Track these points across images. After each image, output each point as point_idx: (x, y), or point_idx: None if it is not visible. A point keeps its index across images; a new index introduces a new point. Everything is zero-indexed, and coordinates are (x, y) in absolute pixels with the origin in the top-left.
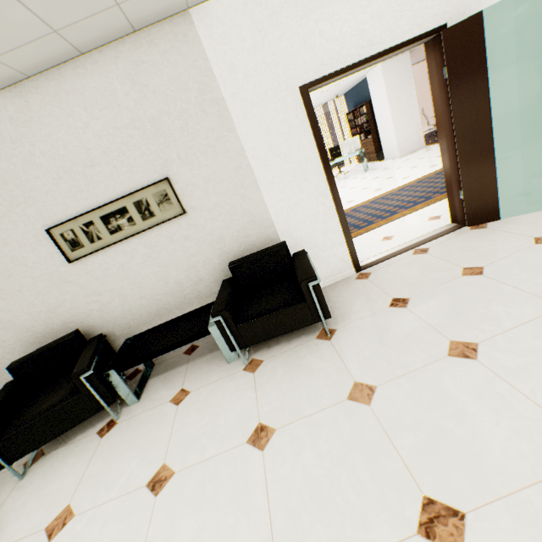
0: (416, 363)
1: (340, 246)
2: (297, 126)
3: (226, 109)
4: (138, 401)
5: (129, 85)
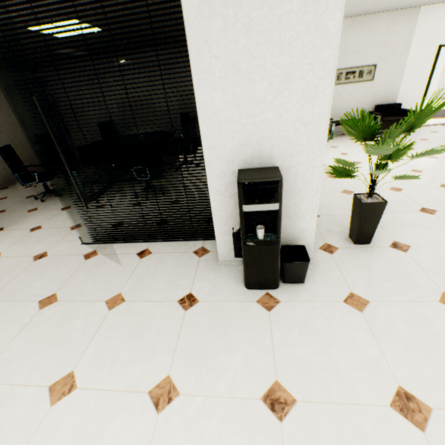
0: (440, 138)
1: None
2: (429, 60)
3: (410, 46)
4: (332, 139)
5: (386, 27)
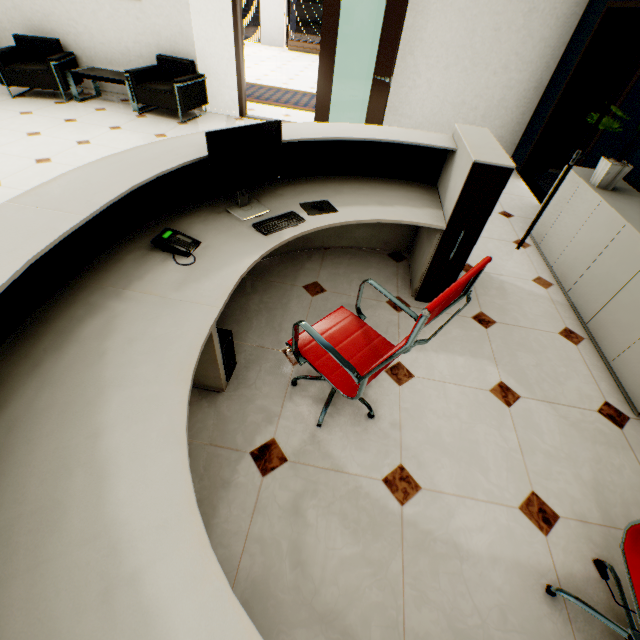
0: None
1: (234, 91)
2: None
3: None
4: (81, 103)
5: None
